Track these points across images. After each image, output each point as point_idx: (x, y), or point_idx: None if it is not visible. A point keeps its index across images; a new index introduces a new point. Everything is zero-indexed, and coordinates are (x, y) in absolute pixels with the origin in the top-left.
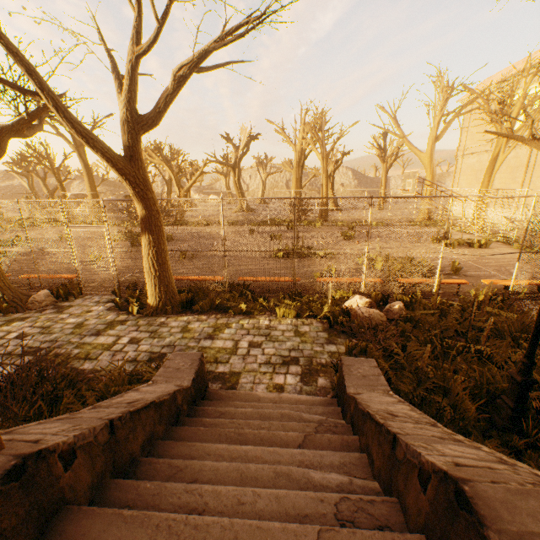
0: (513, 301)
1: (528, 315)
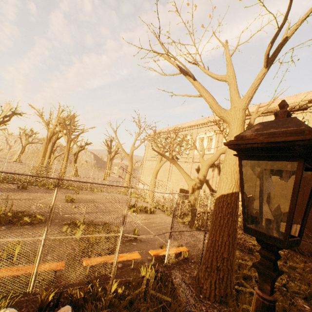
0: (168, 276)
1: (177, 292)
